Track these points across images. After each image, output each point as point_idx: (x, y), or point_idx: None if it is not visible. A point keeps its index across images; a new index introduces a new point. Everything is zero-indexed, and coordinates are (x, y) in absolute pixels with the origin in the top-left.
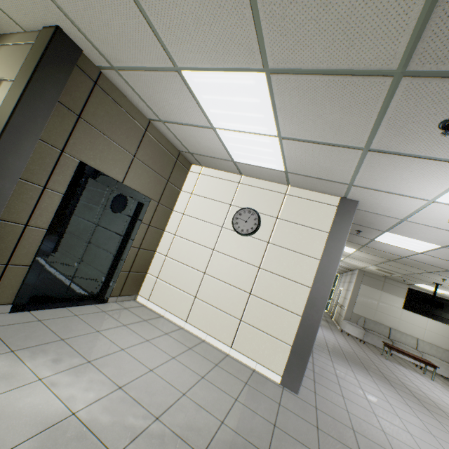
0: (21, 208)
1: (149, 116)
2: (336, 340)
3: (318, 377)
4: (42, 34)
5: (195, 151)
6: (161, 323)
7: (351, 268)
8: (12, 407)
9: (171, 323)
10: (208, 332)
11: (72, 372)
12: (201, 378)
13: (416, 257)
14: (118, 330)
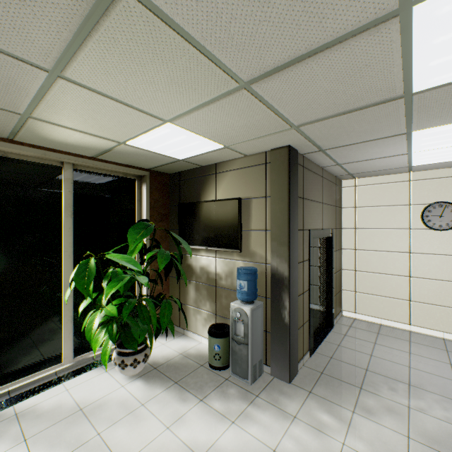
0: (299, 283)
1: (325, 165)
2: None
3: None
4: (273, 155)
5: (359, 172)
6: (390, 331)
7: None
8: (429, 432)
9: (396, 329)
10: (443, 330)
11: (414, 396)
12: None
13: None
14: (379, 350)
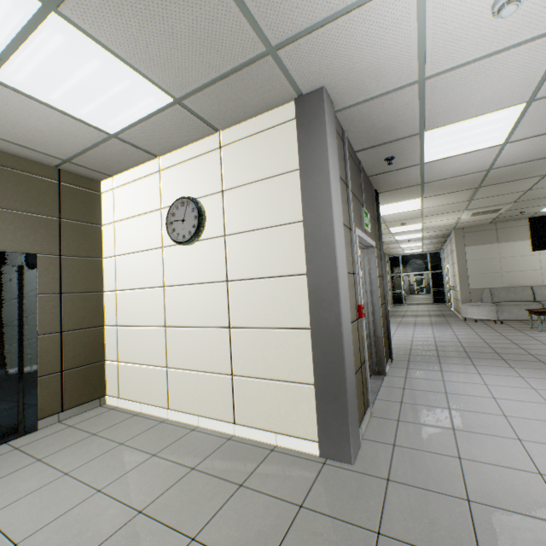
0: None
1: None
2: (454, 336)
3: (409, 410)
4: None
5: (62, 152)
6: (126, 426)
7: (443, 233)
8: None
9: (146, 420)
10: (199, 413)
11: None
12: (135, 516)
13: (505, 157)
14: (13, 477)
